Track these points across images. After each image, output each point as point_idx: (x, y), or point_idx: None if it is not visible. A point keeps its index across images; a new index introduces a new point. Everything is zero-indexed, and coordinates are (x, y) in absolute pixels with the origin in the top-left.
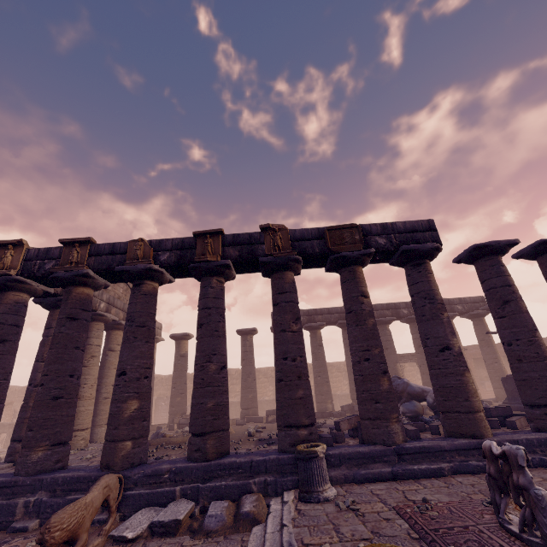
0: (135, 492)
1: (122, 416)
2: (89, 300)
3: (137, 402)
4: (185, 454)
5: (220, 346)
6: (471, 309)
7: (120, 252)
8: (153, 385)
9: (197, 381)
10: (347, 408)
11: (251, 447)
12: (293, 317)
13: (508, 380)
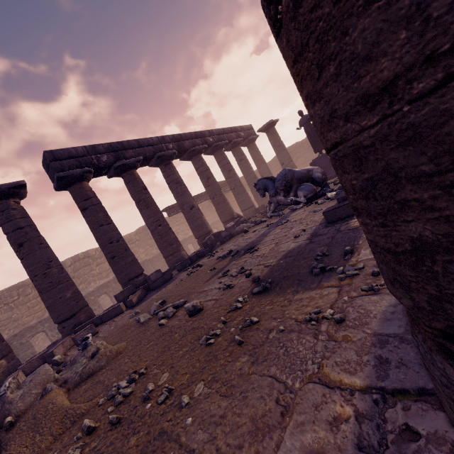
0: None
1: None
2: None
3: None
4: None
5: None
6: (249, 135)
7: None
8: None
9: None
10: (210, 242)
11: (332, 292)
12: None
13: (317, 162)
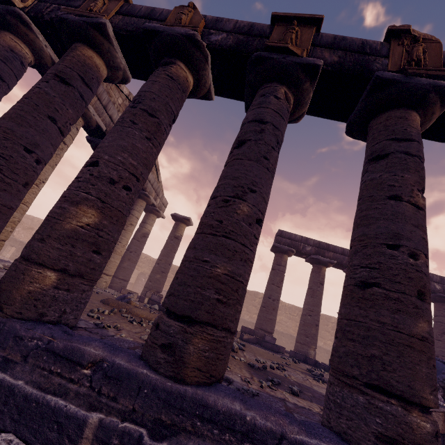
0: (5, 379)
1: (61, 225)
2: (95, 74)
3: (95, 214)
4: (143, 338)
5: (264, 183)
6: None
7: (158, 18)
8: (140, 254)
9: (208, 222)
10: None
11: (246, 375)
12: (420, 182)
13: None
